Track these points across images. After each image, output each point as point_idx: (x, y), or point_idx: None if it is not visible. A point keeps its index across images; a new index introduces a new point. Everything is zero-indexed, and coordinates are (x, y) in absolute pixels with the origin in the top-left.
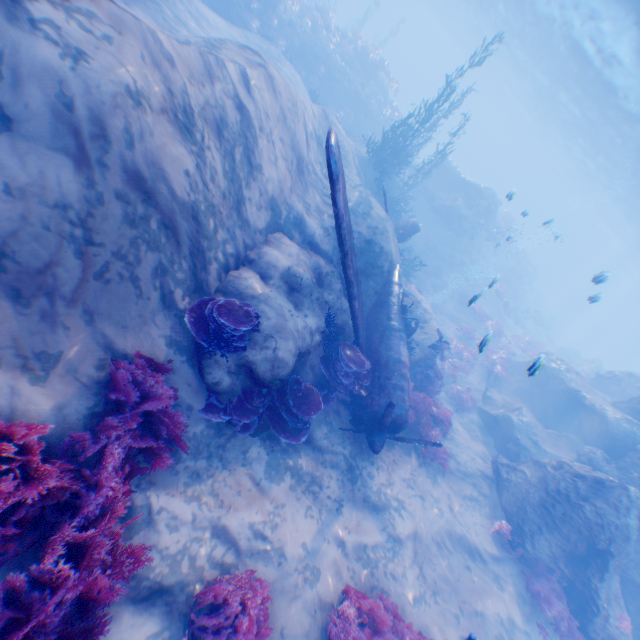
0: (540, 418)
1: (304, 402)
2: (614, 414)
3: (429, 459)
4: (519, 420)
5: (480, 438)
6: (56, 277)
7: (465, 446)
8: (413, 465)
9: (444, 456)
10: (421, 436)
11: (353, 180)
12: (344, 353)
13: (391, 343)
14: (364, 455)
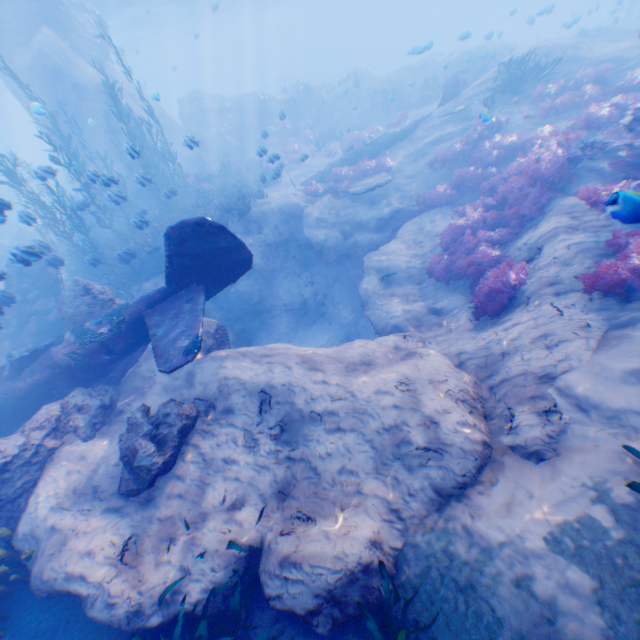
0: None
1: None
2: None
3: None
4: None
5: None
6: None
7: None
8: None
9: None
10: None
11: None
12: None
13: None
14: None
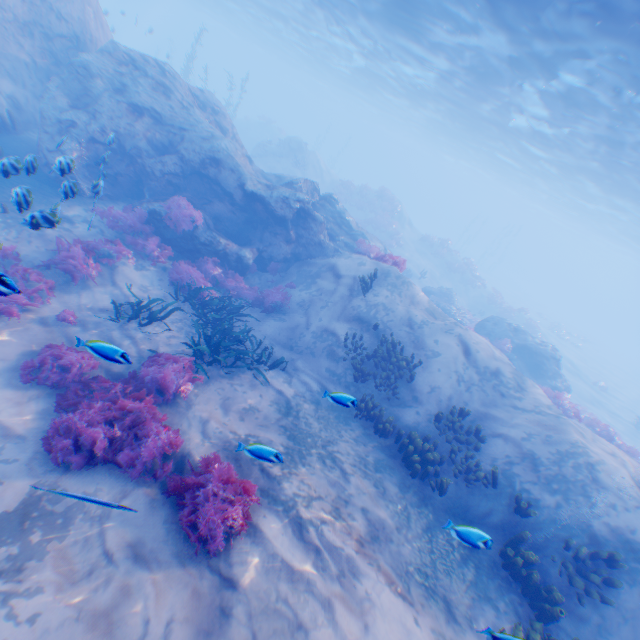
0: None
1: None
2: None
3: None
4: None
5: None
6: None
7: None
8: None
9: None
10: None
11: None
12: None
13: None
14: None
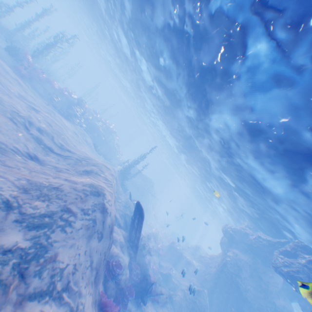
0: (176, 269)
1: (131, 291)
2: (196, 263)
3: (153, 300)
4: (173, 273)
5: (162, 284)
6: (100, 273)
7: (160, 290)
8: (150, 305)
9: (158, 297)
10: (150, 291)
11: (121, 190)
12: (134, 266)
13: (142, 256)
14: (139, 307)
